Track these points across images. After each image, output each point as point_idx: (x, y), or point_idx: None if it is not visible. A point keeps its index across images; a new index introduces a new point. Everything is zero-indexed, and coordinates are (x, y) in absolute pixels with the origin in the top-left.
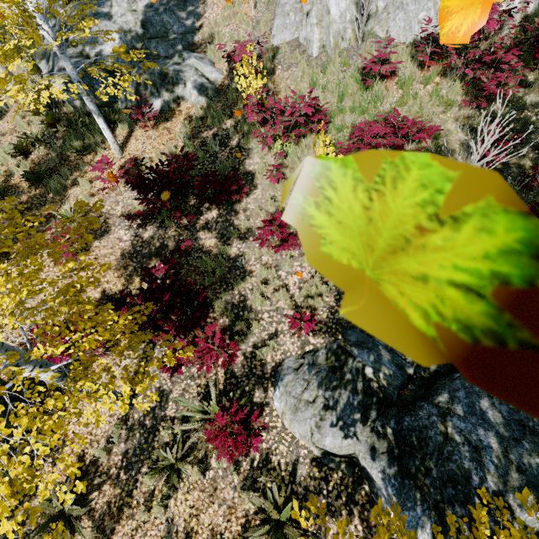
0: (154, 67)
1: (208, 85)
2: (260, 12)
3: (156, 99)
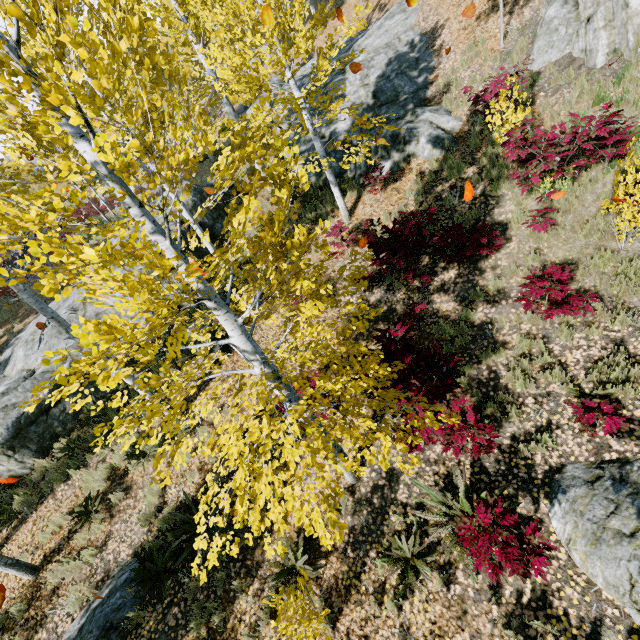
0: (385, 131)
1: (444, 136)
2: (512, 41)
3: (385, 162)
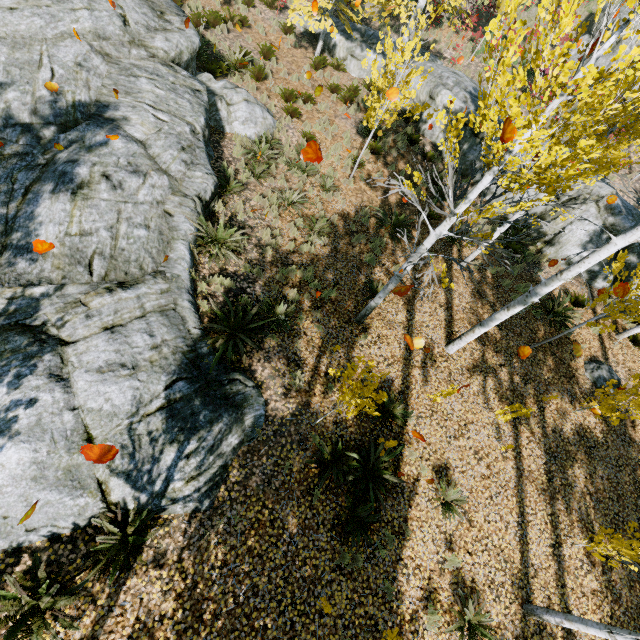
0: None
1: None
2: None
3: None
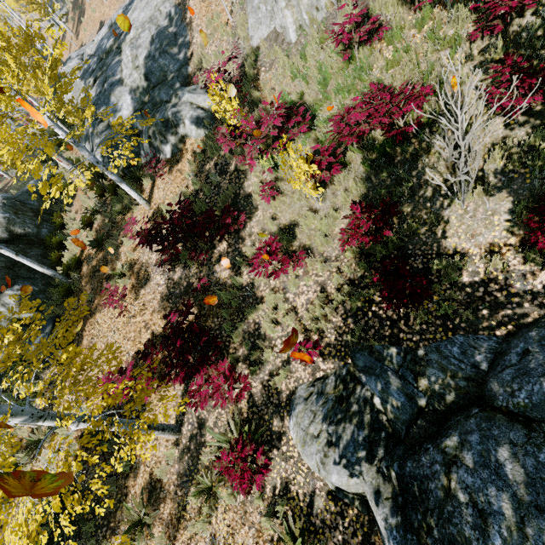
0: (158, 117)
1: (203, 115)
2: (237, 15)
3: (165, 146)
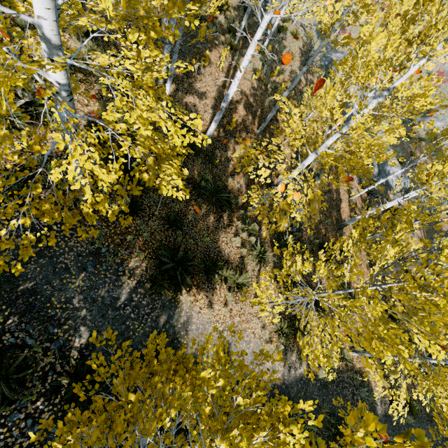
0: None
1: None
2: None
3: None
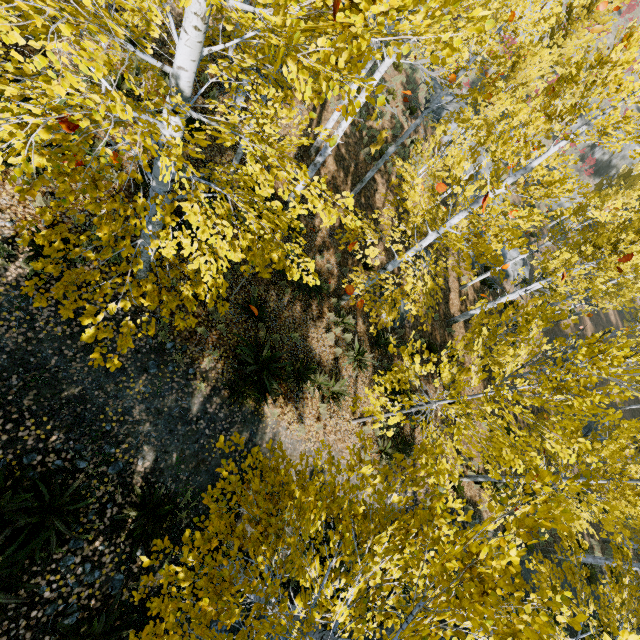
0: None
1: None
2: None
3: None
